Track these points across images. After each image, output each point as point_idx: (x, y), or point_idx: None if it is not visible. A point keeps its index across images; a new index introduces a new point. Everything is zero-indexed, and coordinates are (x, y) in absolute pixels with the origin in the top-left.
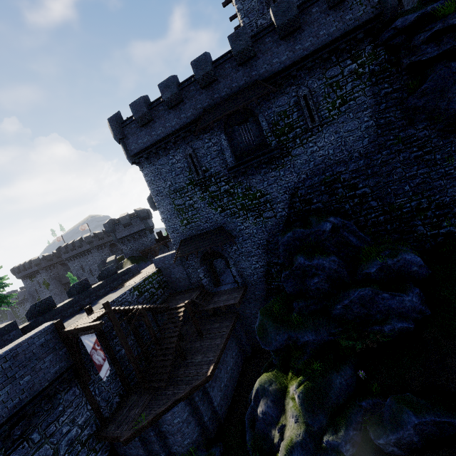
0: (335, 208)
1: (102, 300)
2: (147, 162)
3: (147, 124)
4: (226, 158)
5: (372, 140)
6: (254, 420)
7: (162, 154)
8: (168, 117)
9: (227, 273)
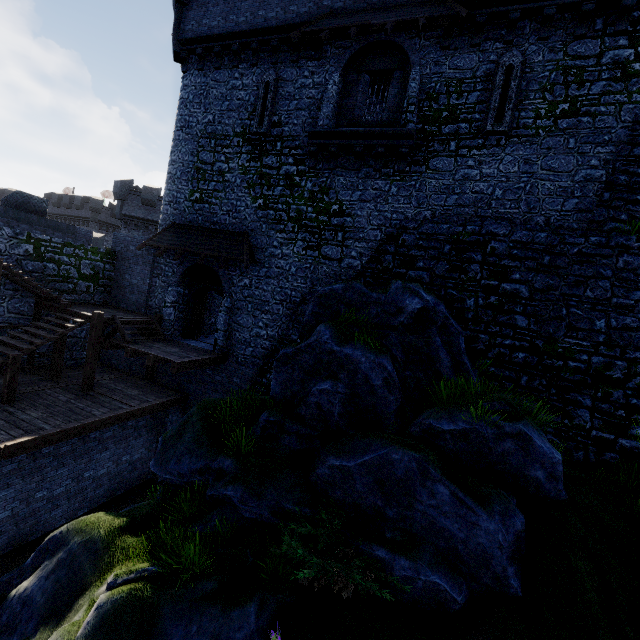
0: (448, 295)
1: None
2: (198, 65)
3: None
4: (319, 118)
5: (585, 207)
6: (2, 600)
7: (227, 63)
8: (269, 1)
9: None
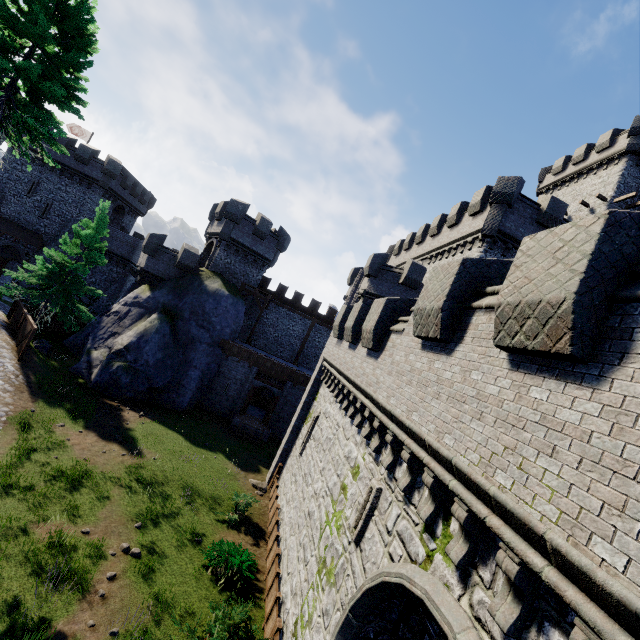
0: None
1: None
2: (503, 252)
3: (542, 226)
4: None
5: None
6: None
7: None
8: None
9: None
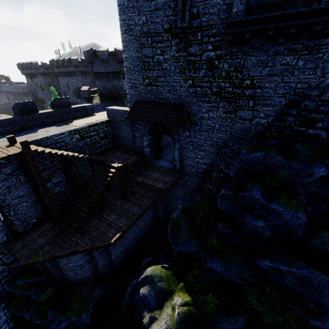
0: None
1: (42, 130)
2: None
3: None
4: (232, 3)
5: None
6: (135, 291)
7: None
8: None
9: (172, 148)
